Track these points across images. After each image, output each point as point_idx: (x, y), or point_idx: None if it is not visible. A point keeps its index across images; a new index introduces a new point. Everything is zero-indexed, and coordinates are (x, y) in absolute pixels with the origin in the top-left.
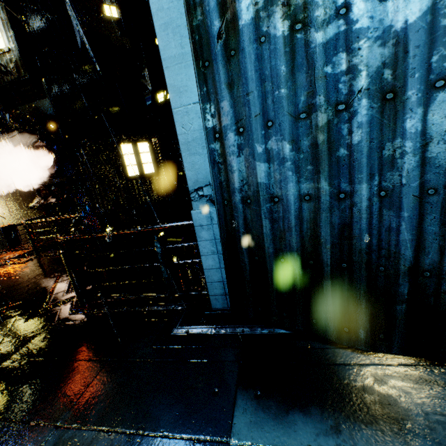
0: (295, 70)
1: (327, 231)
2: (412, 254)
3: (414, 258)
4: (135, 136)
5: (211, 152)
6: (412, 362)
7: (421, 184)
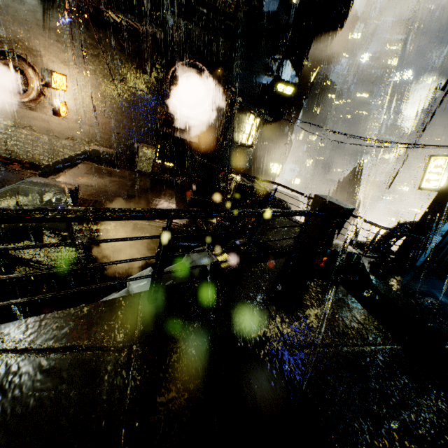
0: None
1: None
2: None
3: None
4: (264, 114)
5: None
6: None
7: None
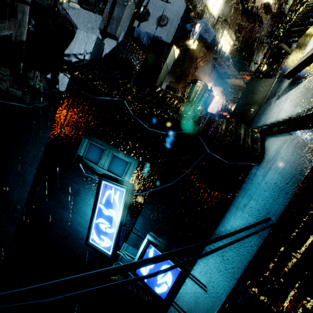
0: None
1: None
2: None
3: None
4: None
5: None
6: None
7: None
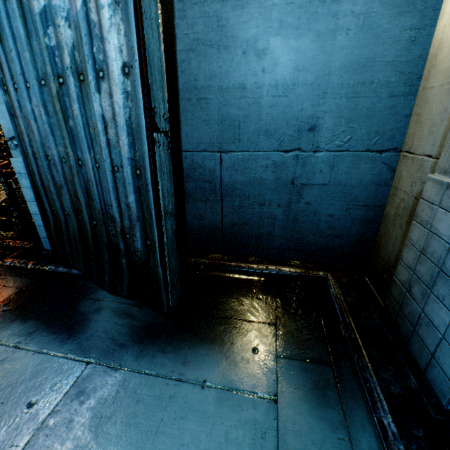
0: (29, 35)
1: (81, 192)
2: (120, 219)
3: (121, 222)
4: None
5: (7, 103)
6: (134, 302)
7: (111, 161)
